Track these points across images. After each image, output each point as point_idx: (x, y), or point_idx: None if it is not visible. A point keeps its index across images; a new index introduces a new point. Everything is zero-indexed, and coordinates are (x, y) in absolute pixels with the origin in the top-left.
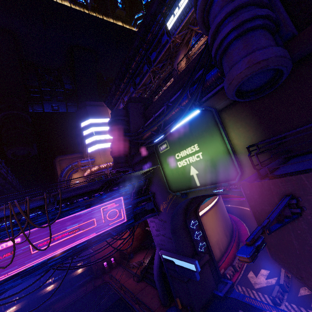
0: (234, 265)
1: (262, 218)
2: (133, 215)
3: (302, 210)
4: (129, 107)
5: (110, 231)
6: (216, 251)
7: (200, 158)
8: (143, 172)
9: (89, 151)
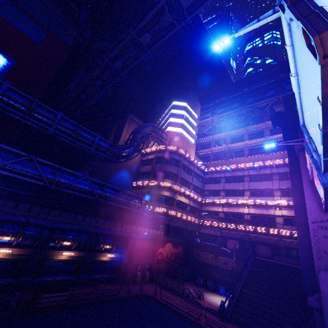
0: None
1: None
2: None
3: None
4: None
5: None
6: None
7: None
8: None
9: (168, 129)
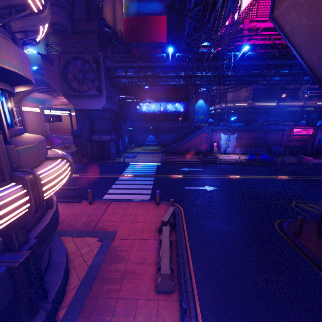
0: None
1: (45, 66)
2: None
3: (54, 64)
4: None
5: None
6: None
7: (30, 53)
8: None
9: None
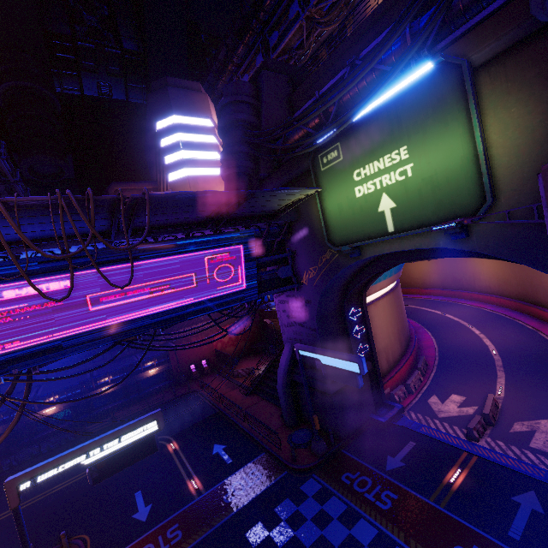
0: (408, 385)
1: None
2: (257, 282)
3: None
4: (262, 81)
5: (217, 300)
6: (382, 361)
7: (406, 176)
8: (285, 204)
9: (170, 179)
